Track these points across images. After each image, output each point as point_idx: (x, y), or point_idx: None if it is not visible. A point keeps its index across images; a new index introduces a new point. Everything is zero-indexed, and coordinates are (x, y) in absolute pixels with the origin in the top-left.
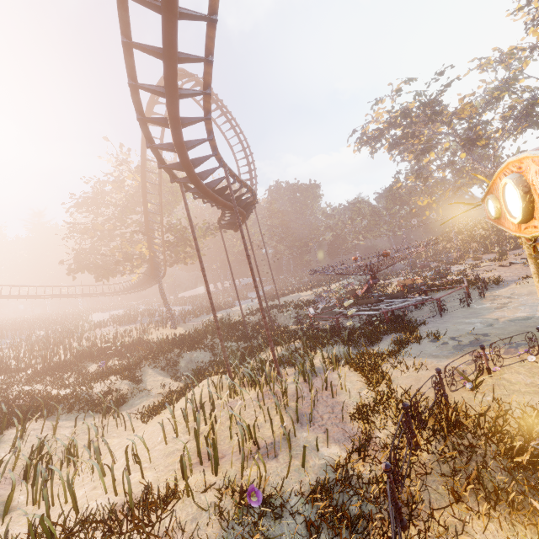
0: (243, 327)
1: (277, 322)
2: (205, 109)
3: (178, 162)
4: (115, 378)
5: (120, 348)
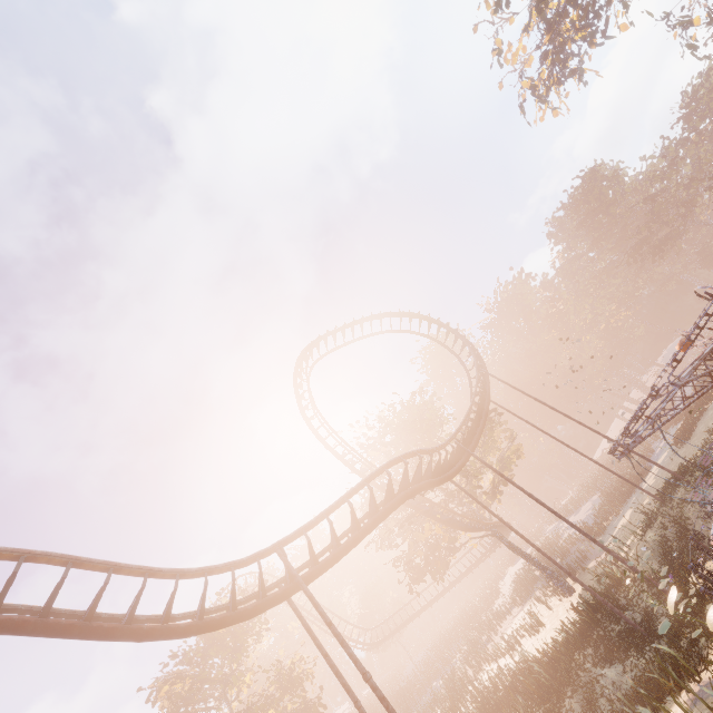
0: (625, 598)
1: (696, 533)
2: (173, 577)
3: (229, 608)
4: None
5: (506, 693)
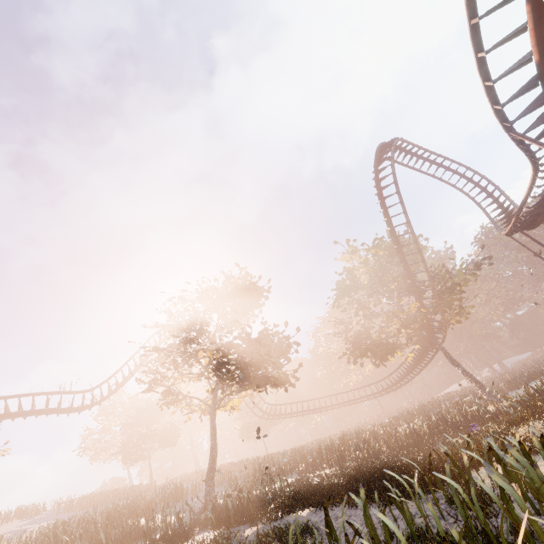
0: None
1: None
2: None
3: (522, 87)
4: (531, 422)
5: (459, 423)
